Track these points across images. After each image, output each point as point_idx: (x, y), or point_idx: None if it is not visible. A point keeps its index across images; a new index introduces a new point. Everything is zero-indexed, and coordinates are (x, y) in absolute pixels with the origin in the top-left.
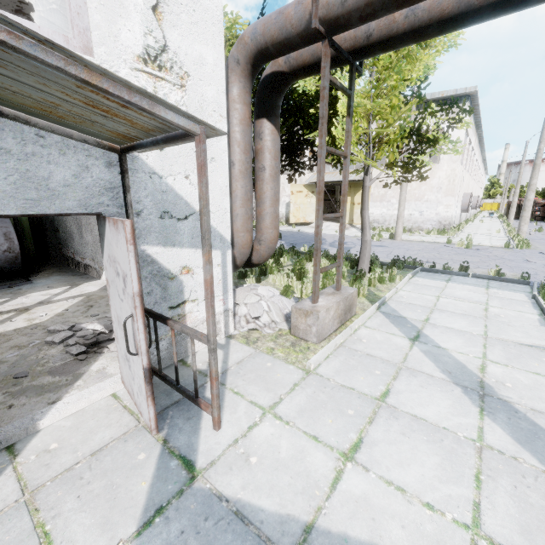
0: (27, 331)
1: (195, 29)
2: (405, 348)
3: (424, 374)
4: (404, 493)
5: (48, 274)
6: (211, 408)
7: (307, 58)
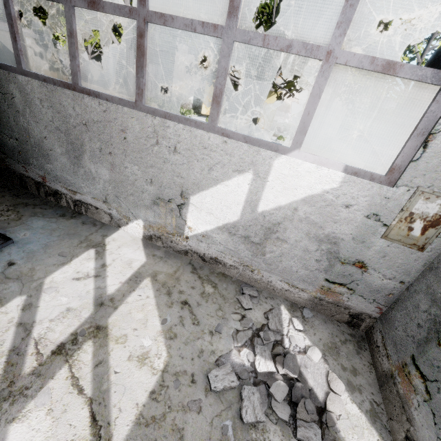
0: (178, 397)
1: None
2: None
3: None
4: None
5: (14, 213)
6: None
7: None
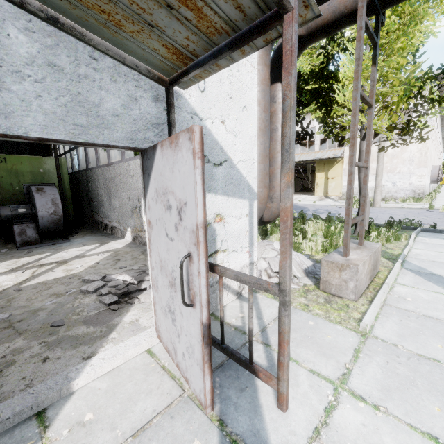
0: (65, 280)
1: None
2: None
3: None
4: None
5: (83, 235)
6: (277, 380)
7: (328, 16)
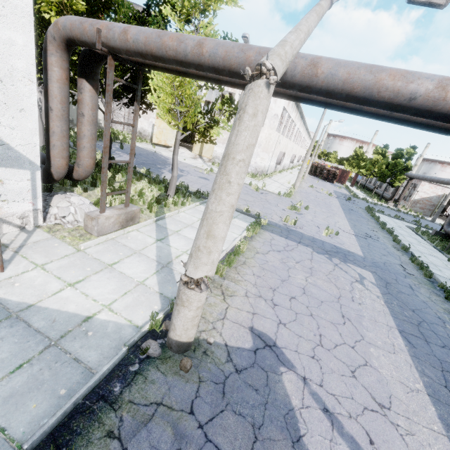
0: None
1: (5, 20)
2: (149, 244)
3: (146, 256)
4: (87, 296)
5: None
6: None
7: None
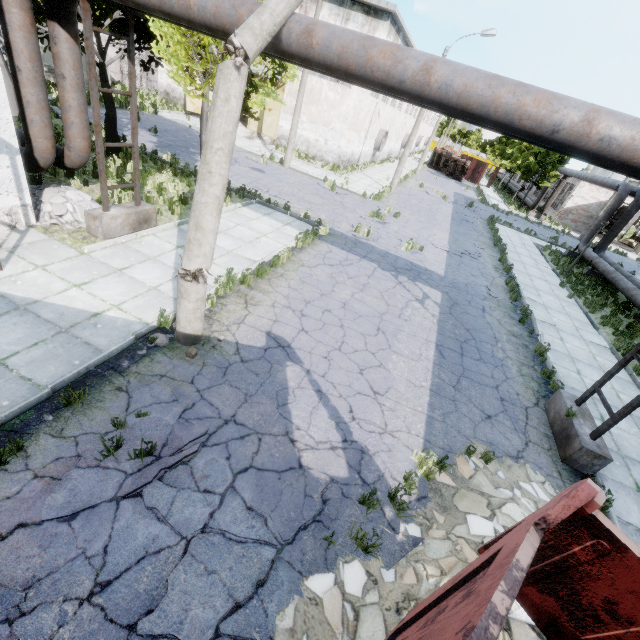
0: None
1: None
2: (167, 251)
3: (162, 263)
4: (95, 297)
5: None
6: None
7: None
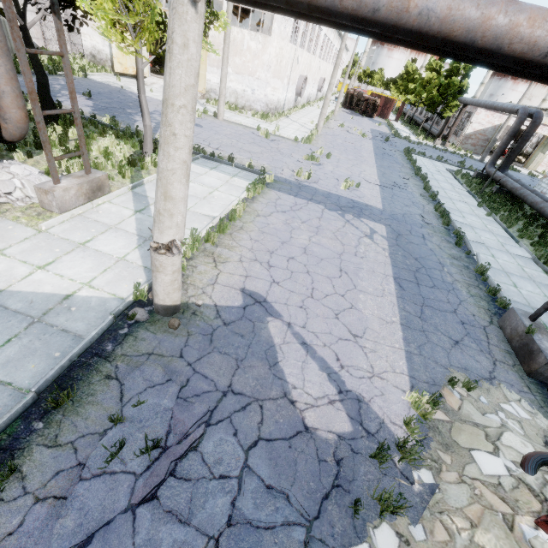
0: None
1: None
2: (126, 217)
3: (124, 231)
4: (62, 277)
5: None
6: None
7: None
